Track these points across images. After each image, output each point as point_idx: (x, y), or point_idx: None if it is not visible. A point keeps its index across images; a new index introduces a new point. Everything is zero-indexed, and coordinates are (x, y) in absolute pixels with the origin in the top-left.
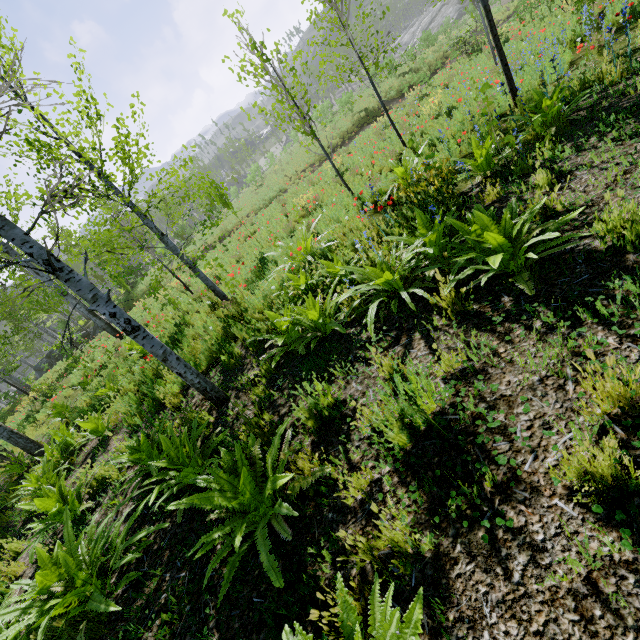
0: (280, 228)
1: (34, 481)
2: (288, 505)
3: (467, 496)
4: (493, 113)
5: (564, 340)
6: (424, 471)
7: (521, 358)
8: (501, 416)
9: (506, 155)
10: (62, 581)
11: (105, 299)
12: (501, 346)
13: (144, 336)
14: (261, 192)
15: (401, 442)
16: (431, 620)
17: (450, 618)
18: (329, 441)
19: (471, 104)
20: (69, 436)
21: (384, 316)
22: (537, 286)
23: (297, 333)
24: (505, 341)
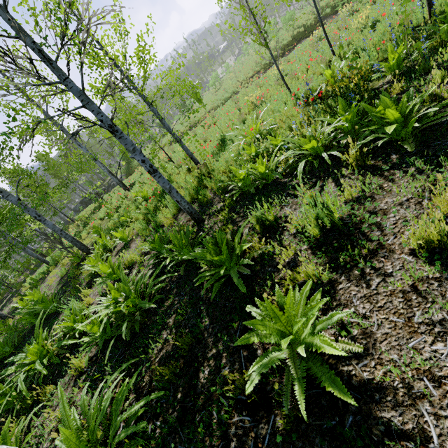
0: (234, 119)
1: (92, 261)
2: (248, 259)
3: (351, 256)
4: (410, 25)
5: (428, 178)
6: (327, 247)
7: (397, 189)
8: (378, 219)
9: (413, 58)
10: (123, 297)
11: (139, 151)
12: (385, 183)
13: (159, 176)
14: (219, 94)
15: (314, 233)
16: (324, 306)
17: (334, 304)
18: (269, 237)
19: (393, 18)
20: (106, 241)
21: (308, 170)
22: (417, 148)
23: (250, 181)
24: (388, 180)
